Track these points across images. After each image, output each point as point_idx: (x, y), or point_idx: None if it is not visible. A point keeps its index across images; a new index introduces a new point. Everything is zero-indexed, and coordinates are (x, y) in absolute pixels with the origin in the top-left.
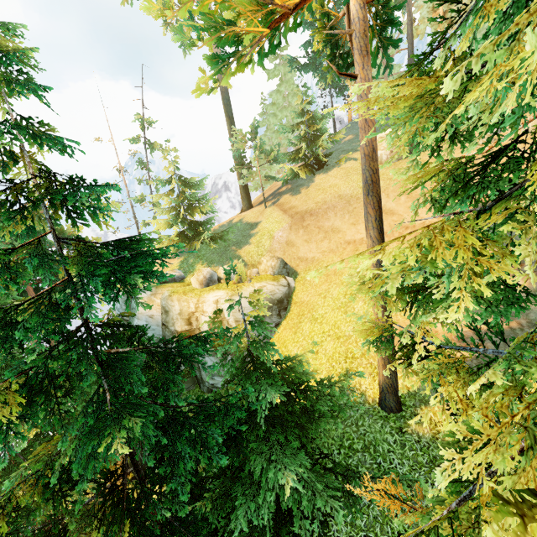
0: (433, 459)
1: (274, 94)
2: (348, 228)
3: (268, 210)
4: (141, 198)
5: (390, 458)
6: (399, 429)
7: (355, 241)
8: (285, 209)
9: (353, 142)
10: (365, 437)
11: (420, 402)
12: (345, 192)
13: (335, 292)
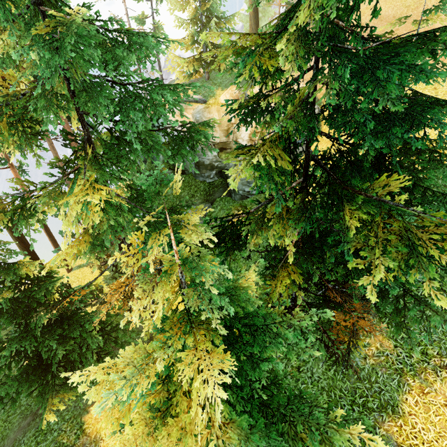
0: None
1: None
2: None
3: None
4: (142, 18)
5: None
6: None
7: None
8: None
9: None
10: None
11: None
12: (386, 13)
13: None
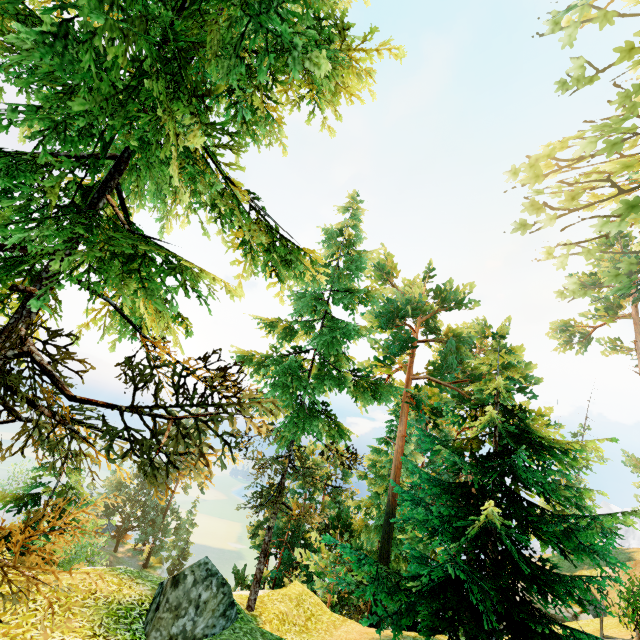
0: None
1: None
2: None
3: None
4: None
5: None
6: None
7: None
8: None
9: None
10: None
11: None
12: None
13: None
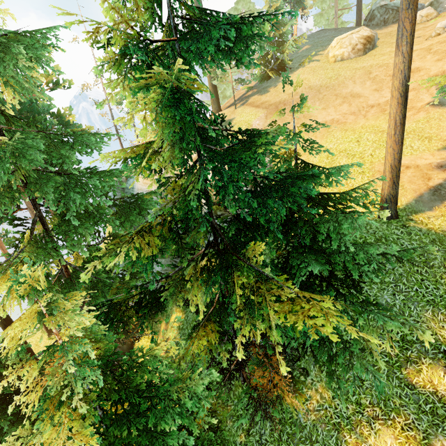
0: (433, 240)
1: (232, 12)
2: (319, 113)
3: (239, 109)
4: (119, 100)
5: (400, 242)
6: (403, 225)
7: (326, 122)
8: (257, 105)
9: (311, 49)
10: (375, 234)
11: (411, 213)
12: (314, 83)
13: (315, 159)
